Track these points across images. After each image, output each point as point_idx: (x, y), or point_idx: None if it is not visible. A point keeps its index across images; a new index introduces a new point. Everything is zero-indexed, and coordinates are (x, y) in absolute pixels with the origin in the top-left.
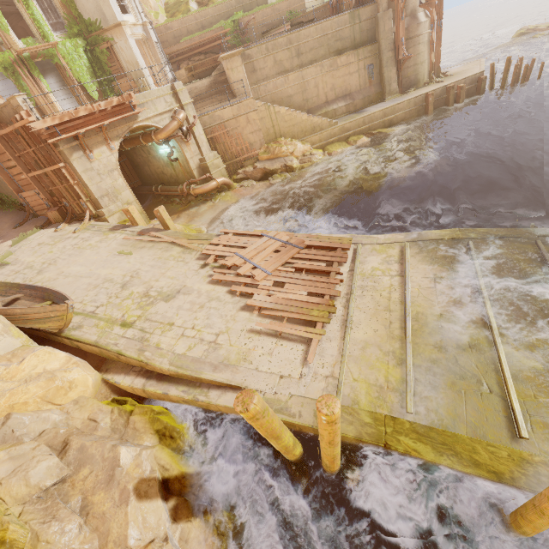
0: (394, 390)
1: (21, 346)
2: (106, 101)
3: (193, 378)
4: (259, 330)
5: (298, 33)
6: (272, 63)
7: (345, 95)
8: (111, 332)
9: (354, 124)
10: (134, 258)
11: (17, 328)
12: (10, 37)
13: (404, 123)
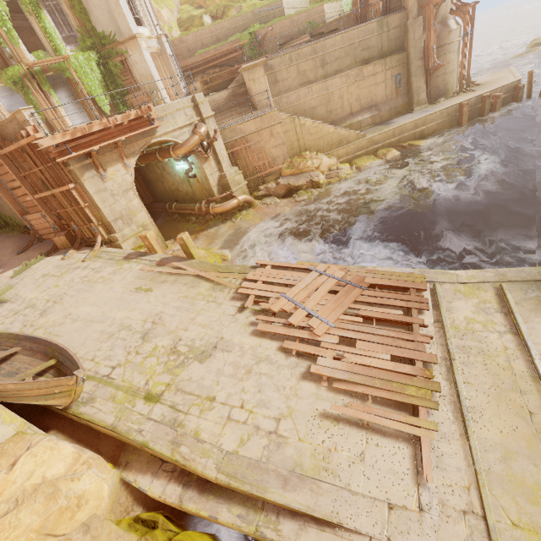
0: None
1: (14, 434)
2: (123, 114)
3: (252, 495)
4: (335, 415)
5: (323, 43)
6: (295, 73)
7: (370, 106)
8: (132, 410)
9: (383, 136)
10: (154, 296)
11: (9, 411)
12: (21, 50)
13: (435, 134)
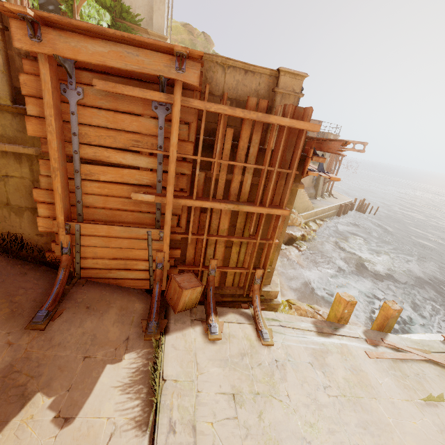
0: None
1: None
2: None
3: None
4: None
5: None
6: None
7: None
8: None
9: (319, 212)
10: None
11: None
12: None
13: (330, 217)
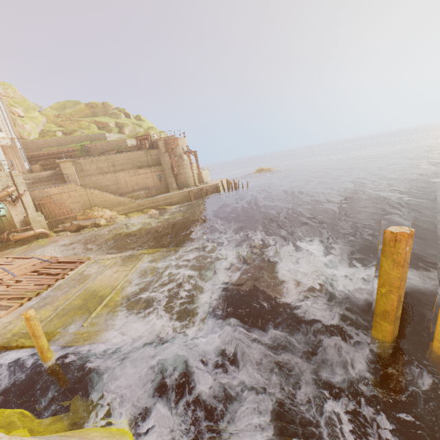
0: (39, 321)
1: None
2: None
3: None
4: None
5: (113, 156)
6: (95, 167)
7: (145, 188)
8: None
9: (147, 203)
10: None
11: None
12: None
13: (179, 204)
